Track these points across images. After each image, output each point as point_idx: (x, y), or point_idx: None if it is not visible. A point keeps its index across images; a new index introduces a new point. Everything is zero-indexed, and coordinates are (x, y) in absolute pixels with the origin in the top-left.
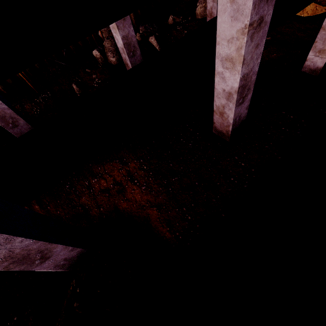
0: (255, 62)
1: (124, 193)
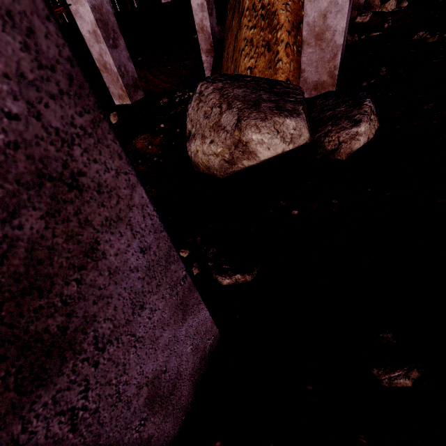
0: None
1: None
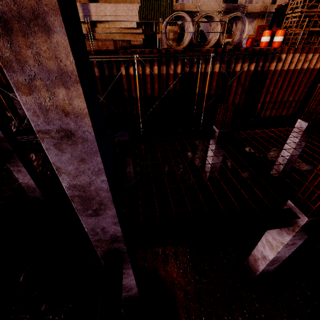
0: (286, 253)
1: (166, 264)
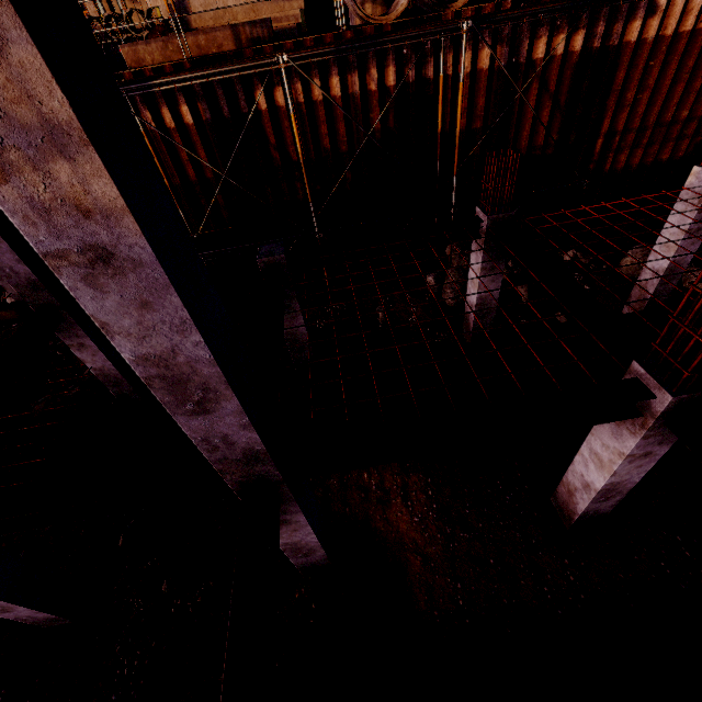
0: (634, 475)
1: (386, 508)
